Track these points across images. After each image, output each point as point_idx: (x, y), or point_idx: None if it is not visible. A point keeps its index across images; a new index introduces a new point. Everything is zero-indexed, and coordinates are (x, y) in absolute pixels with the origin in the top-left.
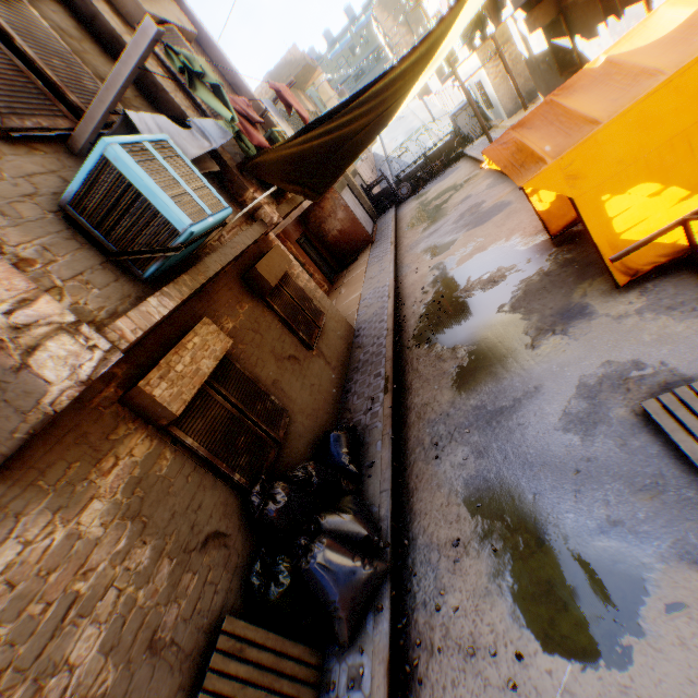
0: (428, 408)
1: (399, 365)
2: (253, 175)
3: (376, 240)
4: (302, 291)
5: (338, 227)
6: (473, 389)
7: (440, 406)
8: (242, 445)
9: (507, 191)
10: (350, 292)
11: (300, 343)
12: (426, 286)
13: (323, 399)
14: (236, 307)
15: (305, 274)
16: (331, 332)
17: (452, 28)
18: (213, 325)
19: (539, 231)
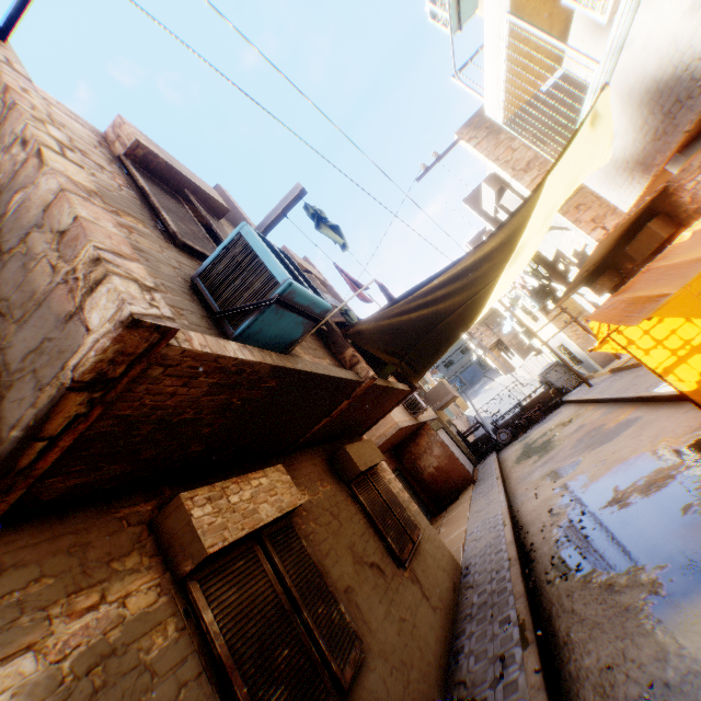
0: (615, 672)
1: (539, 607)
2: (355, 342)
3: (478, 479)
4: (394, 495)
5: (434, 463)
6: (700, 629)
7: (639, 666)
8: (282, 662)
9: (628, 410)
10: (452, 529)
11: (387, 552)
12: (554, 507)
13: (418, 649)
14: (316, 482)
15: (398, 482)
16: (428, 555)
17: (527, 223)
18: (287, 475)
19: (695, 427)
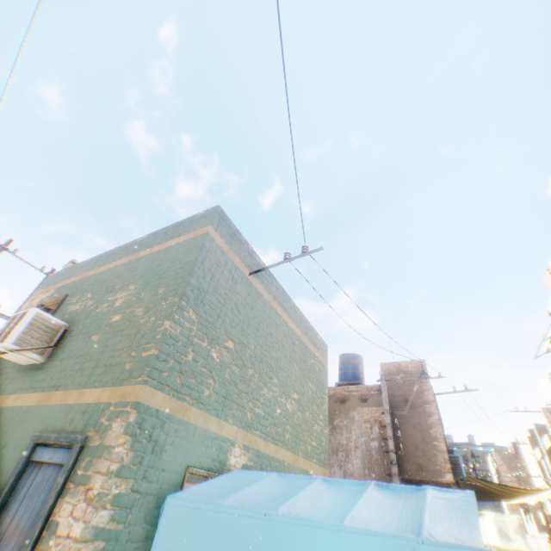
0: None
1: None
2: None
3: None
4: None
5: None
6: None
7: None
8: None
9: None
10: None
11: None
12: None
13: None
14: None
15: None
16: None
17: (538, 492)
18: None
19: None
